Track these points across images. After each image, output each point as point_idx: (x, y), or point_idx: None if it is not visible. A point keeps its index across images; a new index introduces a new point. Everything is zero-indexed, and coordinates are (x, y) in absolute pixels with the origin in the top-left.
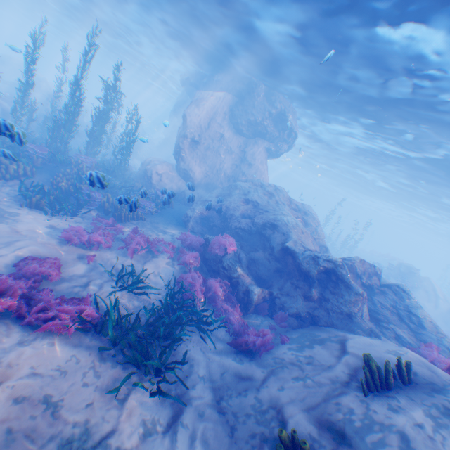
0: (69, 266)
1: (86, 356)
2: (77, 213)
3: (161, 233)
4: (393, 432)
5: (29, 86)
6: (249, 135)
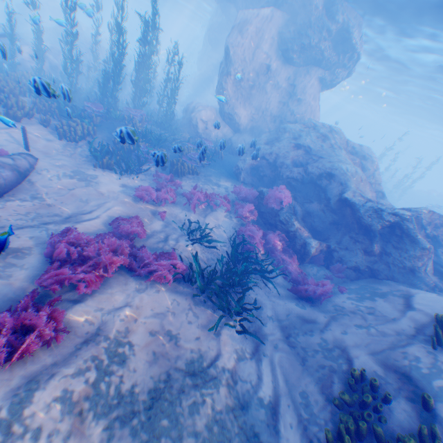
0: (149, 224)
1: (183, 300)
2: (140, 171)
3: (215, 186)
4: None
5: (74, 36)
6: (300, 64)
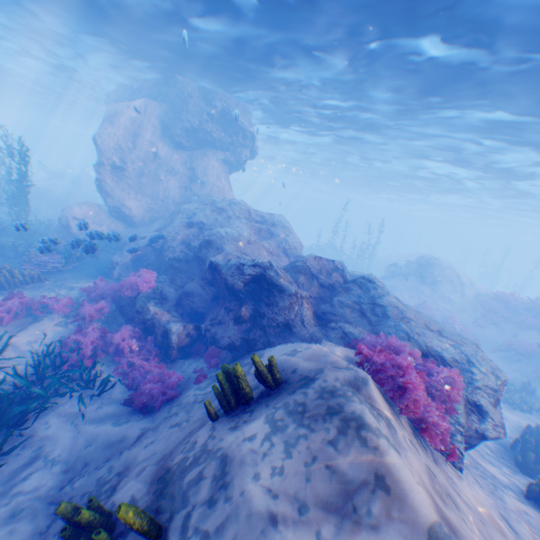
0: None
1: None
2: None
3: (64, 289)
4: (217, 458)
5: None
6: (193, 147)
